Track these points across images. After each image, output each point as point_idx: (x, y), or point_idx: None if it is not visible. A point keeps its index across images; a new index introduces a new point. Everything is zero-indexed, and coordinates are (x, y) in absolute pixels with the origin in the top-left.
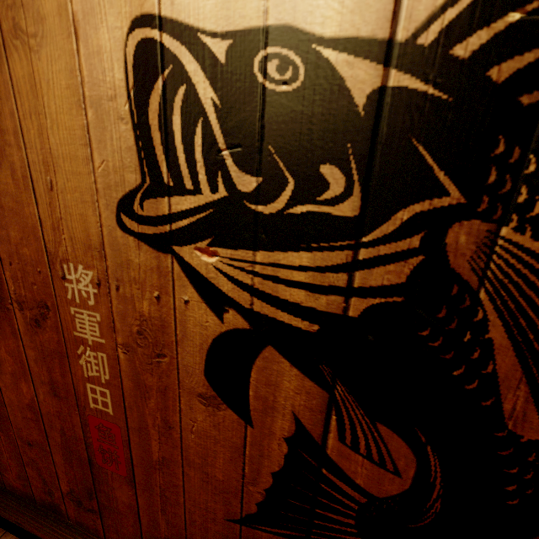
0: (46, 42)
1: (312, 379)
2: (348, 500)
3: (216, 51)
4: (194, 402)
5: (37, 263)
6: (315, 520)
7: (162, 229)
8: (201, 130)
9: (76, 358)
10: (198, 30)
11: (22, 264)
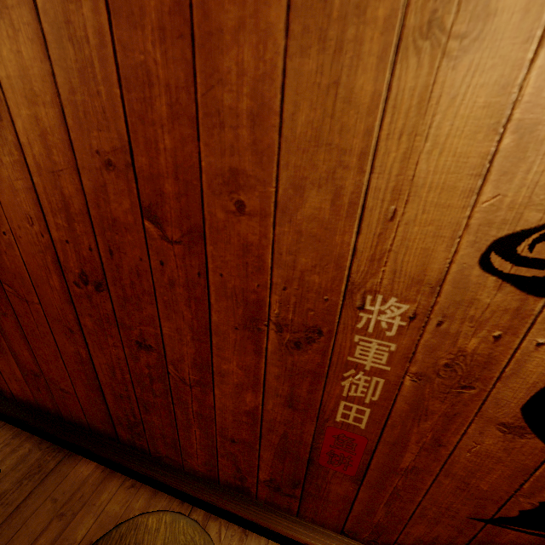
0: (479, 46)
1: None
2: None
3: None
4: (490, 428)
5: (326, 291)
6: None
7: None
8: None
9: (338, 379)
10: None
11: (302, 291)
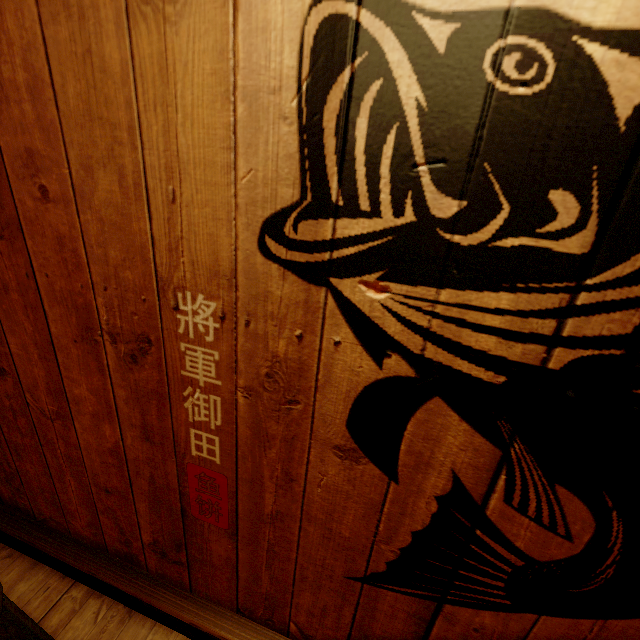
0: (190, 11)
1: (484, 435)
2: (501, 563)
3: (433, 37)
4: (328, 454)
5: (142, 289)
6: (456, 581)
7: (319, 257)
8: (394, 138)
9: (180, 400)
10: (413, 8)
11: (121, 290)
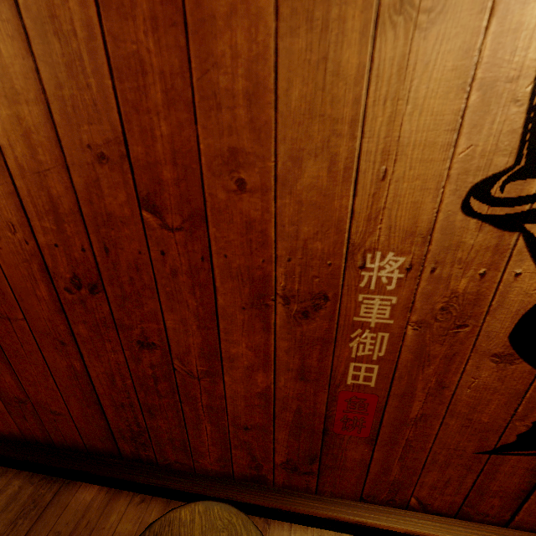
0: (443, 18)
1: None
2: None
3: None
4: (485, 361)
5: (329, 256)
6: None
7: (519, 209)
8: None
9: (346, 341)
10: None
11: (306, 259)
